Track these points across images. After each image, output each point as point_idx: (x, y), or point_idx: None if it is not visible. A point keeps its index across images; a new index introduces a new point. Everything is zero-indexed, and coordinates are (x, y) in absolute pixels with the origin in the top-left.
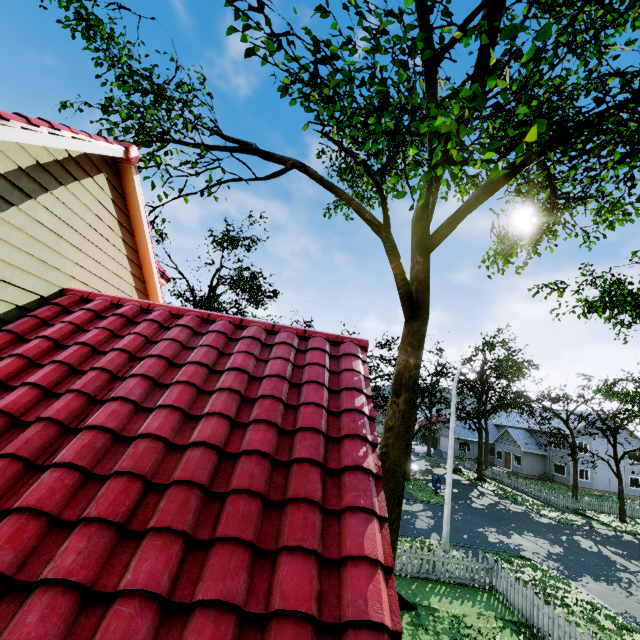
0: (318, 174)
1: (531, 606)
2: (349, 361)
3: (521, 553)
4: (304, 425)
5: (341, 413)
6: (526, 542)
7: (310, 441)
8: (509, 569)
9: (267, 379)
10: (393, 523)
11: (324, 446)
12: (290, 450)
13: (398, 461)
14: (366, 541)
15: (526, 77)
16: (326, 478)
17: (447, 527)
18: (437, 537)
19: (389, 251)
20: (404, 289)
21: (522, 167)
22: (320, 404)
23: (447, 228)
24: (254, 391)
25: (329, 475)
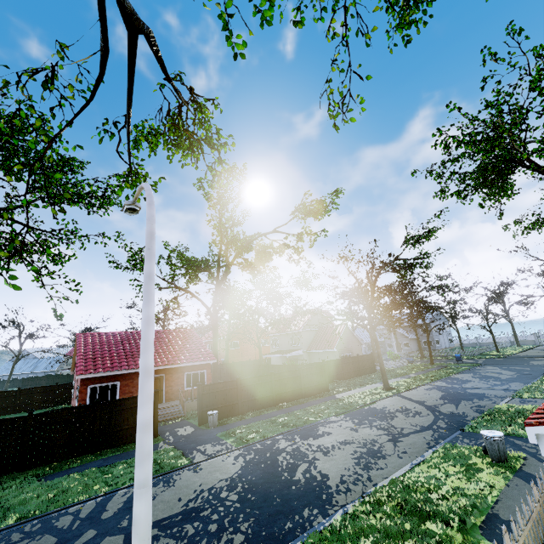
0: None
1: None
2: None
3: None
4: None
5: None
6: (541, 362)
7: None
8: None
9: None
10: None
11: None
12: None
13: None
14: None
15: None
16: None
17: None
18: None
19: None
20: None
21: None
22: None
23: None
24: None
25: None
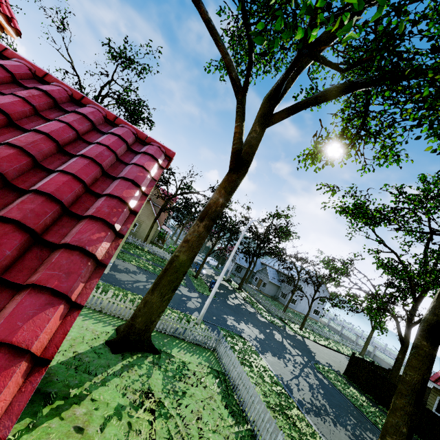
0: (208, 15)
1: (231, 365)
2: (144, 159)
3: (241, 334)
4: (41, 189)
5: (103, 196)
6: (247, 329)
7: (36, 206)
8: (230, 341)
9: (31, 133)
10: (164, 301)
11: (56, 217)
12: (4, 207)
13: (184, 264)
14: (27, 326)
15: (398, 2)
16: (33, 248)
17: (204, 311)
18: (197, 314)
19: (238, 112)
20: (237, 146)
21: (356, 88)
22: (80, 178)
23: (286, 113)
24: (5, 137)
25: (41, 246)
